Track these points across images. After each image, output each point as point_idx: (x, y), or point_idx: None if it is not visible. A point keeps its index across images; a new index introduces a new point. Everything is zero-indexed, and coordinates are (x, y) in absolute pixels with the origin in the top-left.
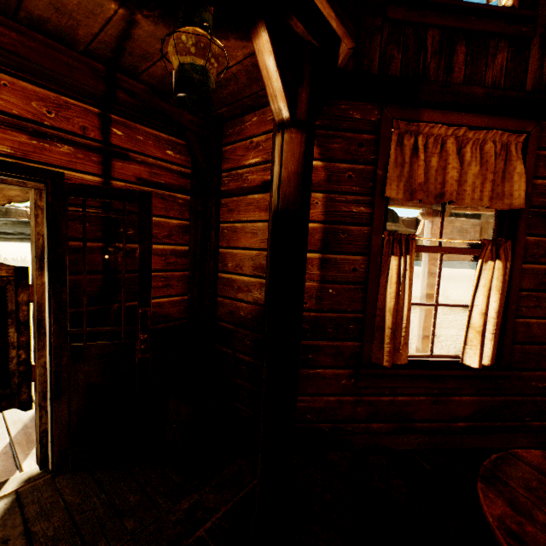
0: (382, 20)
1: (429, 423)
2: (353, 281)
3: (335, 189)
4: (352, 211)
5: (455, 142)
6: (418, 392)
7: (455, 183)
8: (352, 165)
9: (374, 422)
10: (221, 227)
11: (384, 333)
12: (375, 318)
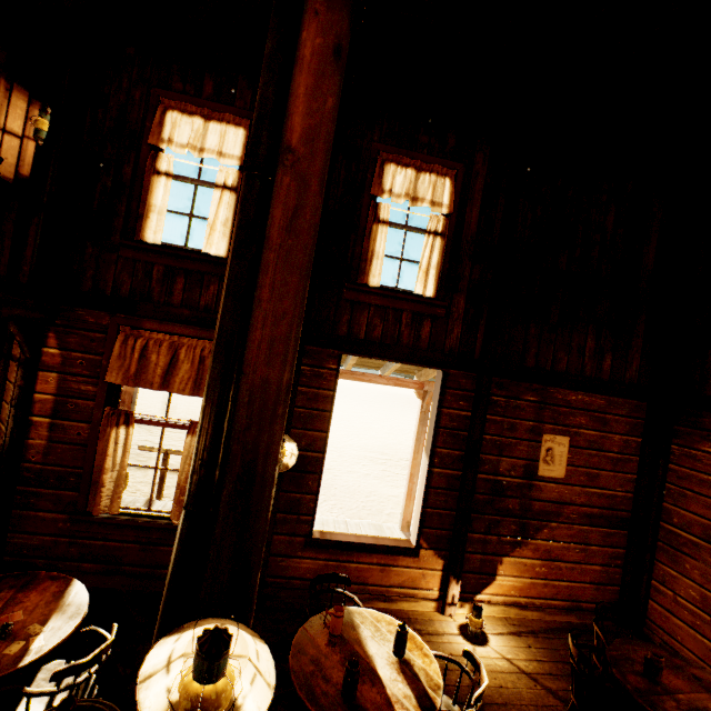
0: (118, 256)
1: (137, 567)
2: (78, 442)
3: (69, 371)
4: (82, 388)
5: (168, 345)
6: (129, 539)
7: (158, 377)
8: (85, 355)
9: (86, 562)
10: (7, 383)
11: (98, 487)
12: (93, 474)
